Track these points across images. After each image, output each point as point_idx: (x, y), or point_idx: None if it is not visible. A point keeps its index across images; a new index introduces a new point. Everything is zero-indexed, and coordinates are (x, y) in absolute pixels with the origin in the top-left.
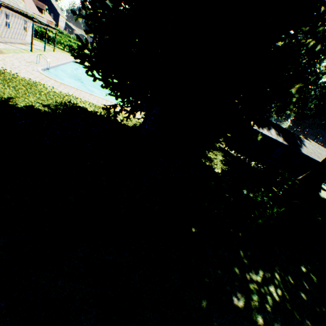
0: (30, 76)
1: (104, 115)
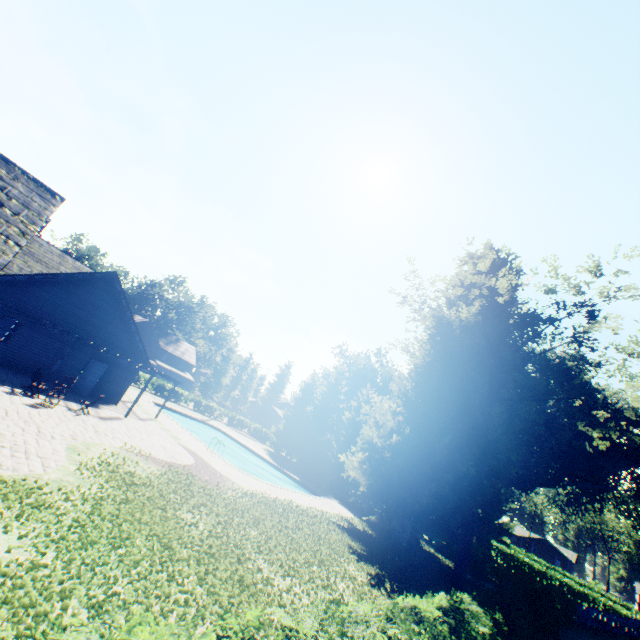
0: (266, 489)
1: (357, 529)
